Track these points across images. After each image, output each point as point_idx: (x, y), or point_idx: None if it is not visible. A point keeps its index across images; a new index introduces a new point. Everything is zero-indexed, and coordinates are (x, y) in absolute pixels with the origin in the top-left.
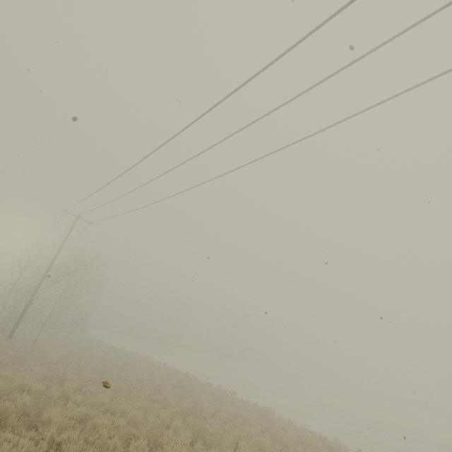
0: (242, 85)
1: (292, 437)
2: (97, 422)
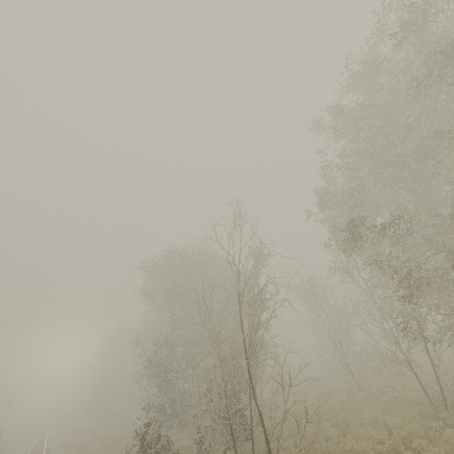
0: None
1: None
2: None
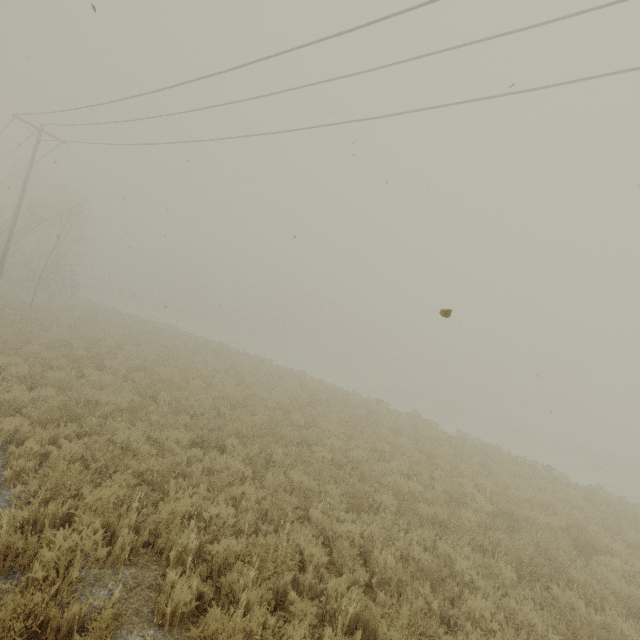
0: (309, 44)
1: (318, 389)
2: (154, 370)
